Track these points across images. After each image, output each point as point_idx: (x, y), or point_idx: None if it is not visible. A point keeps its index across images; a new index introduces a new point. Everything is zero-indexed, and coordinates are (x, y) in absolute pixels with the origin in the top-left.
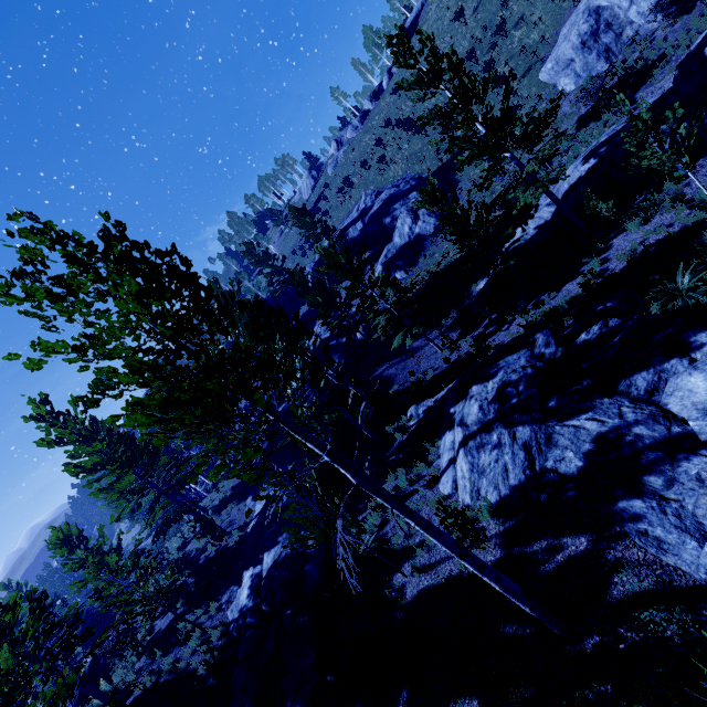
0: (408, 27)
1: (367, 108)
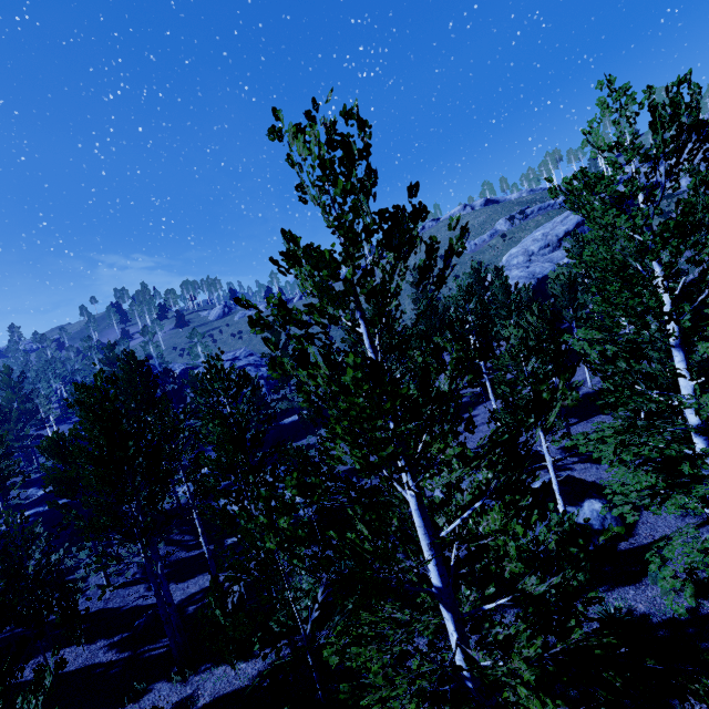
0: None
1: None
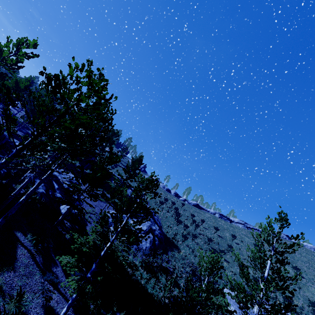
0: (200, 205)
1: (171, 191)
